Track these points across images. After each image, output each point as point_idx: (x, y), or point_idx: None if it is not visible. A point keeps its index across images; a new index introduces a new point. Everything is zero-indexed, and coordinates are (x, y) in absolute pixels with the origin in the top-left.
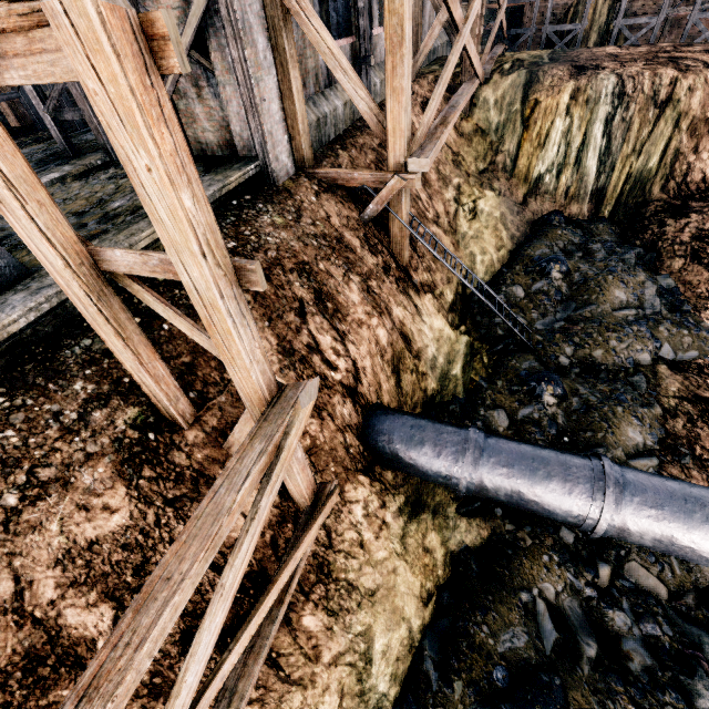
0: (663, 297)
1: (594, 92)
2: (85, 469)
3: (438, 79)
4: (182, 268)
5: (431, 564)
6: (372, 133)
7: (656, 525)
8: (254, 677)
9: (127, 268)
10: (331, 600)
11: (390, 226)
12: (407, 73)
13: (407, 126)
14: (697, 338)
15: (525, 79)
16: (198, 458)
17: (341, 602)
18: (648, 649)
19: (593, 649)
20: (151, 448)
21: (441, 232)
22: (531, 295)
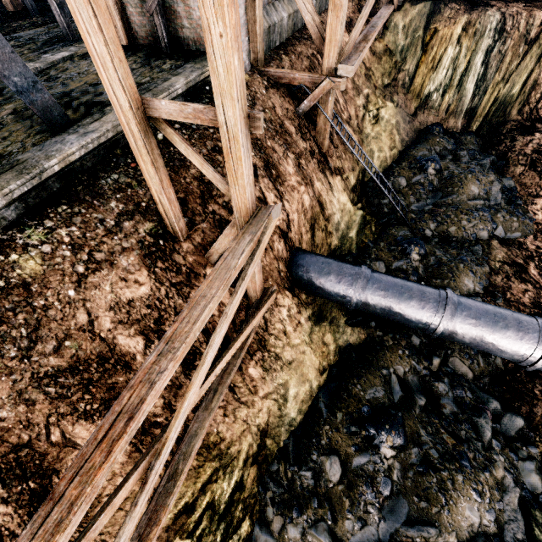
0: (504, 193)
1: (481, 26)
2: (122, 256)
3: (360, 2)
4: (221, 109)
5: (326, 352)
6: (308, 44)
7: (474, 329)
8: (227, 385)
9: (167, 115)
10: (265, 362)
11: (317, 120)
12: None
13: (340, 38)
14: (522, 224)
15: (429, 9)
16: (190, 260)
17: (271, 364)
18: (456, 404)
19: (423, 401)
20: (161, 249)
21: (351, 130)
22: (411, 185)
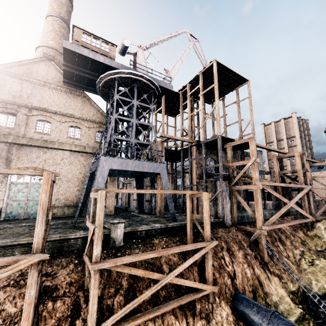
0: None
1: None
2: None
3: (295, 217)
4: (204, 214)
5: None
6: None
7: None
8: (186, 299)
9: (196, 217)
10: None
11: (259, 245)
12: (260, 208)
13: (261, 218)
14: None
15: None
16: None
17: None
18: None
19: None
20: (183, 252)
21: (289, 262)
22: None
